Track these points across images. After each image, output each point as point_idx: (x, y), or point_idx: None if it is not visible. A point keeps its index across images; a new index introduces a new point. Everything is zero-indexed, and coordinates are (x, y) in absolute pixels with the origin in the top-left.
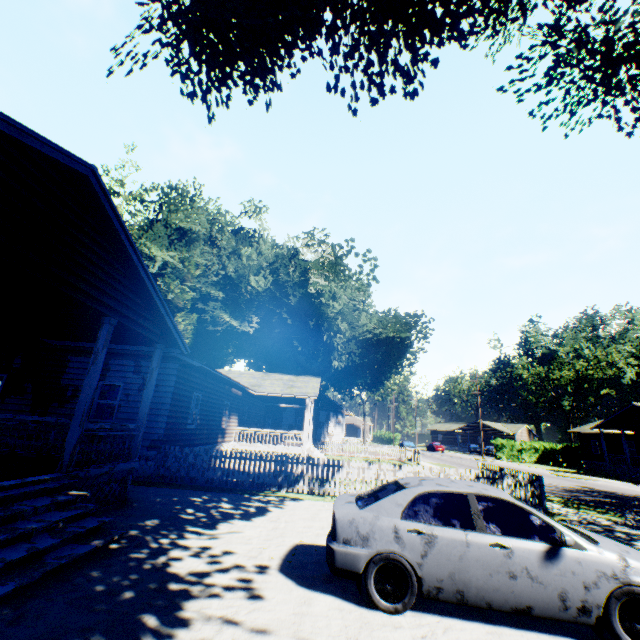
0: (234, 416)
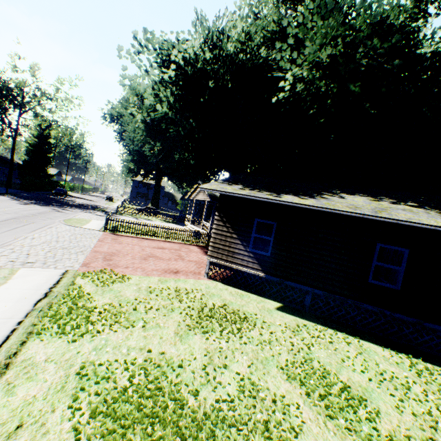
0: None
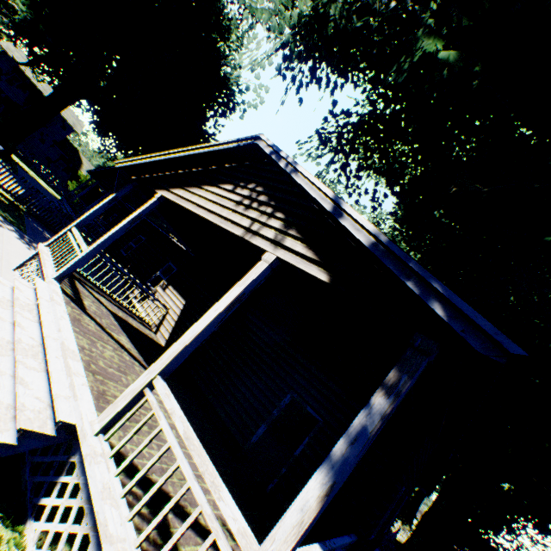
0: (178, 294)
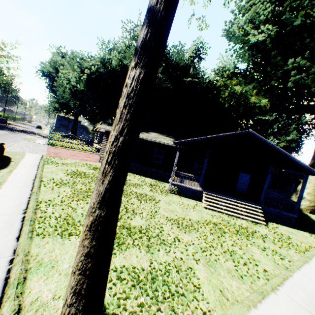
0: None
